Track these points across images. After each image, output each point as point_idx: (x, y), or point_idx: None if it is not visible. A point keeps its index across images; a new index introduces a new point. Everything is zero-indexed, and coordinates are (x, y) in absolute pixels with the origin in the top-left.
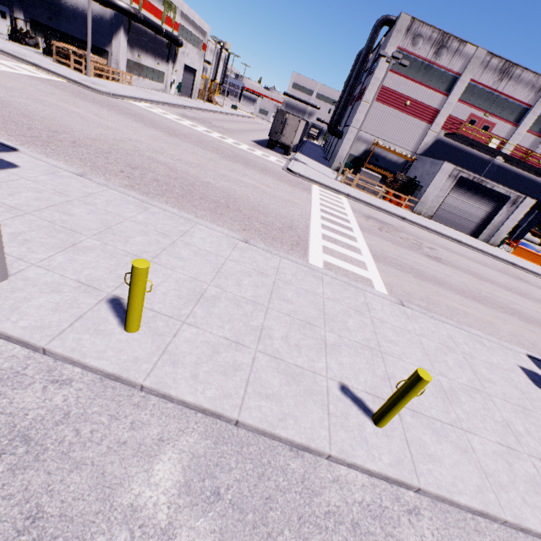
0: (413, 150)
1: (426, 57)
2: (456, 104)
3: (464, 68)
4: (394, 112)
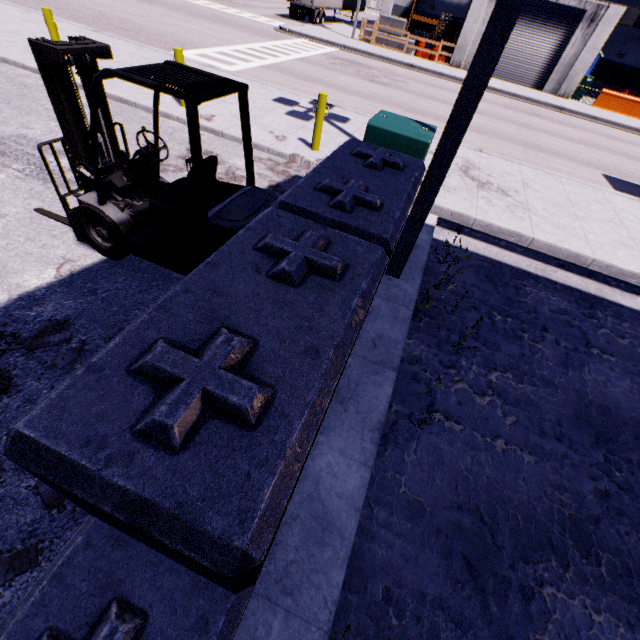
0: None
1: None
2: None
3: None
4: None
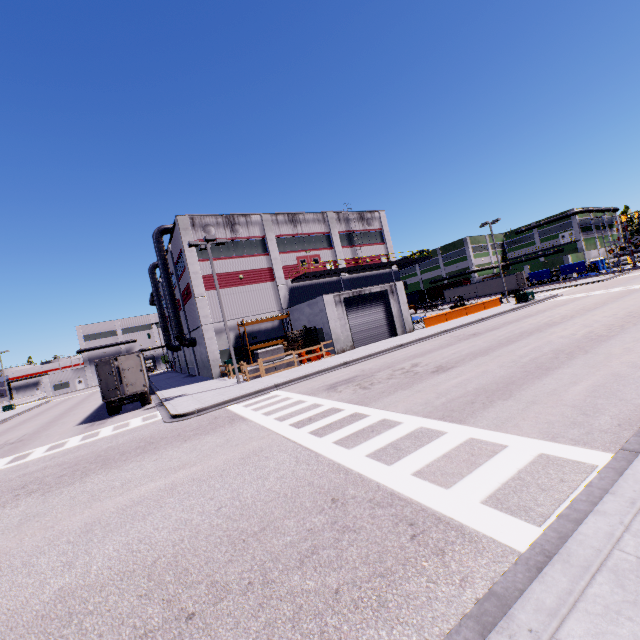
0: (279, 308)
1: (226, 237)
2: (280, 256)
3: (264, 231)
4: (235, 290)
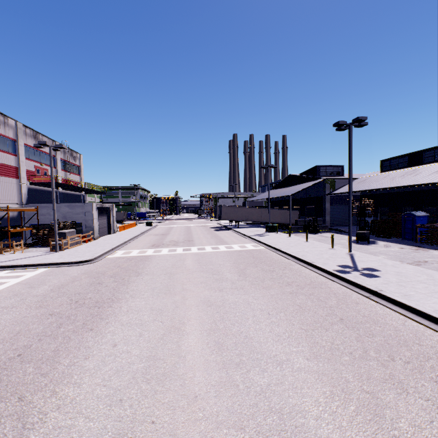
0: (19, 202)
1: None
2: (24, 161)
3: (16, 136)
4: None
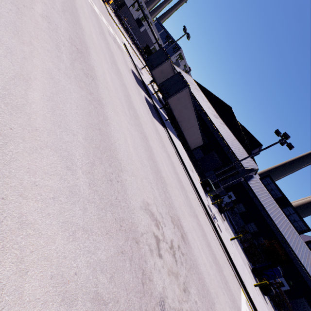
0: None
1: None
2: None
3: None
4: None
